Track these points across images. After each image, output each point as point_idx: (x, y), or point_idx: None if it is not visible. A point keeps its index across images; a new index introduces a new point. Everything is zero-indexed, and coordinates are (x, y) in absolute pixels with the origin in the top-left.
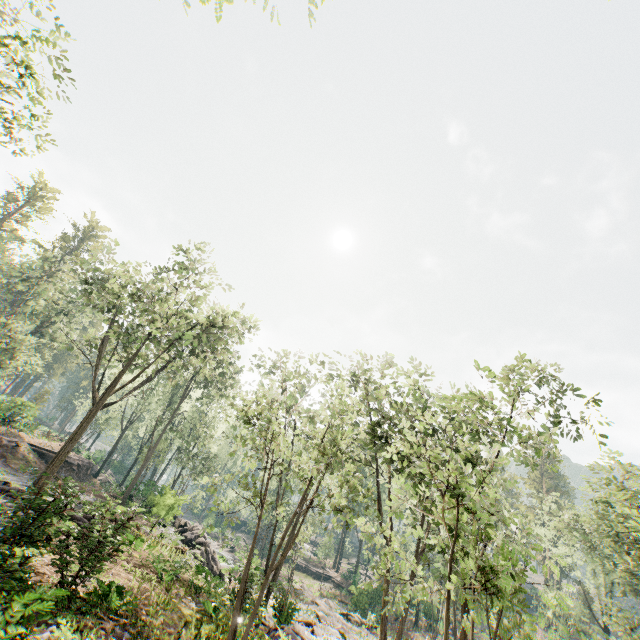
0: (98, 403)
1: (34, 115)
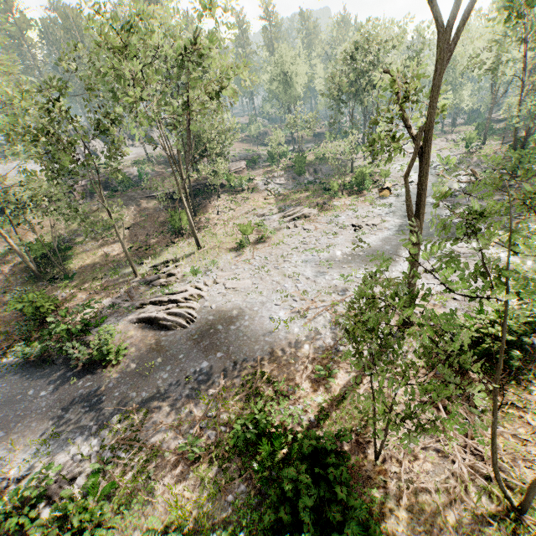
0: None
1: None
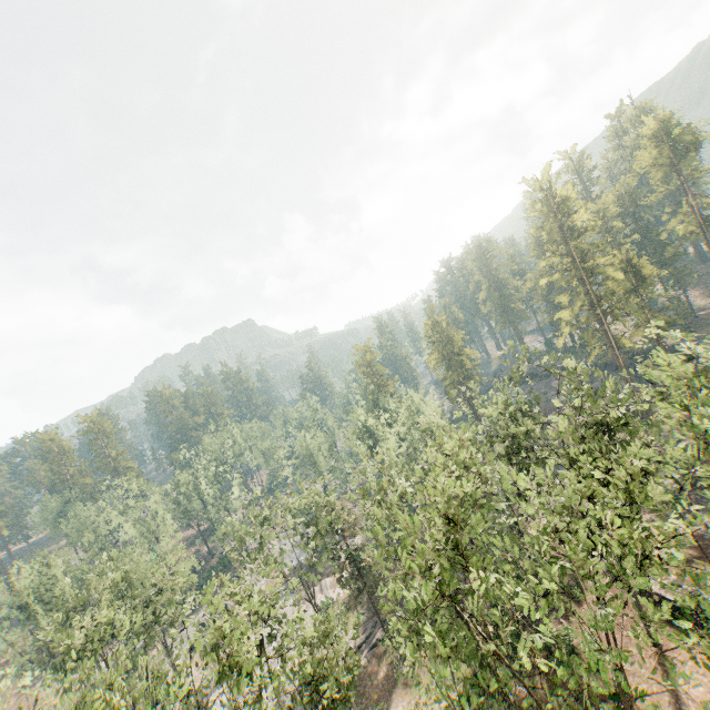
0: None
1: None
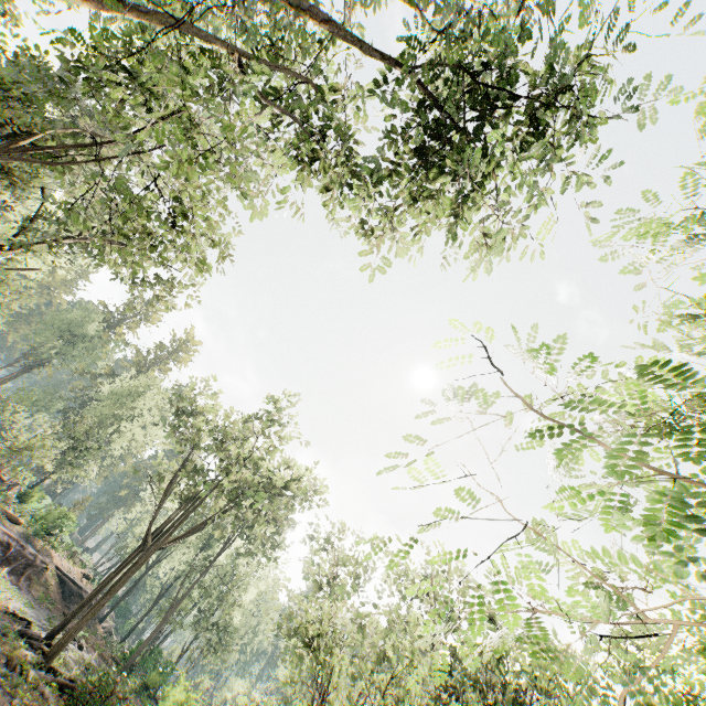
0: (148, 549)
1: (192, 285)
